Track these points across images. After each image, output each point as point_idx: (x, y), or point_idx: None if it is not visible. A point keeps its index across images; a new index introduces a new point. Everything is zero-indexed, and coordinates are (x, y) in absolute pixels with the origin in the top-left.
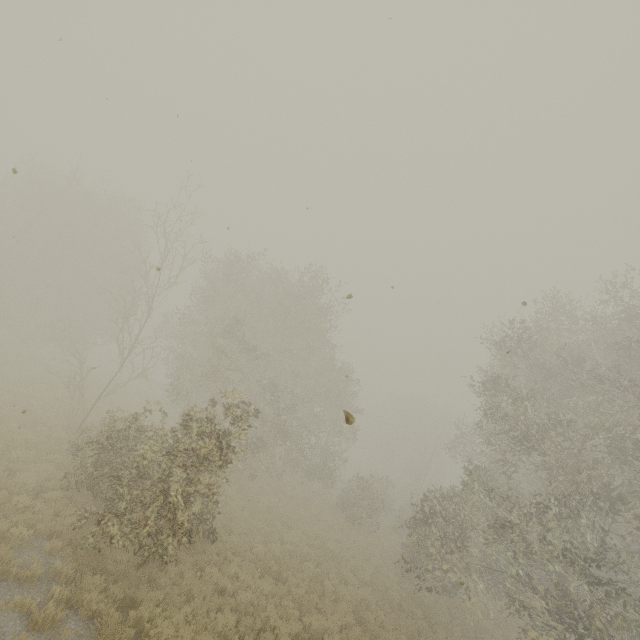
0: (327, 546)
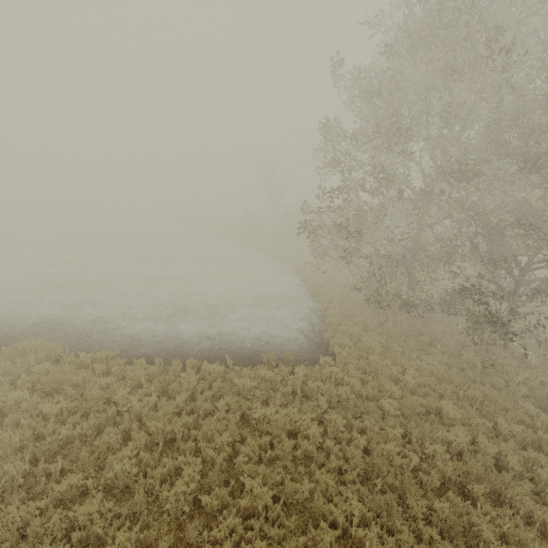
0: None
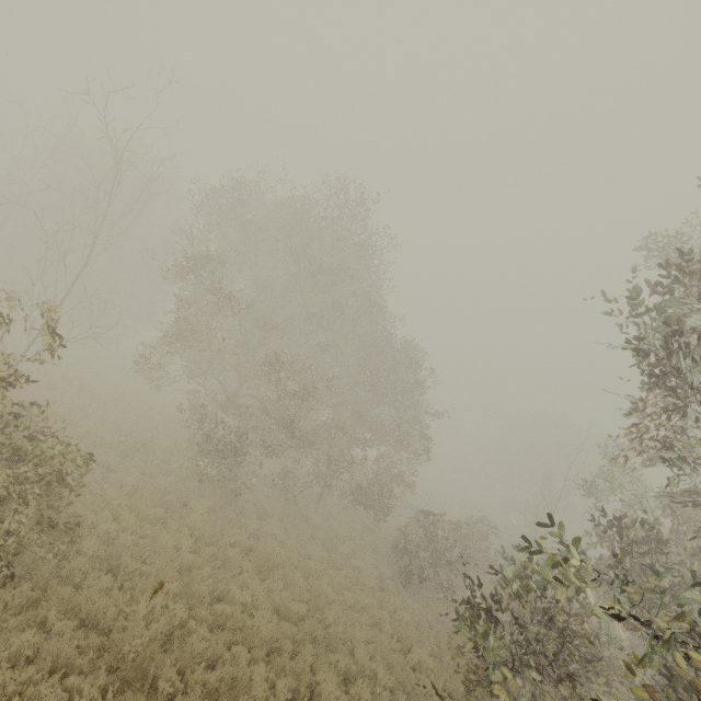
0: (322, 616)
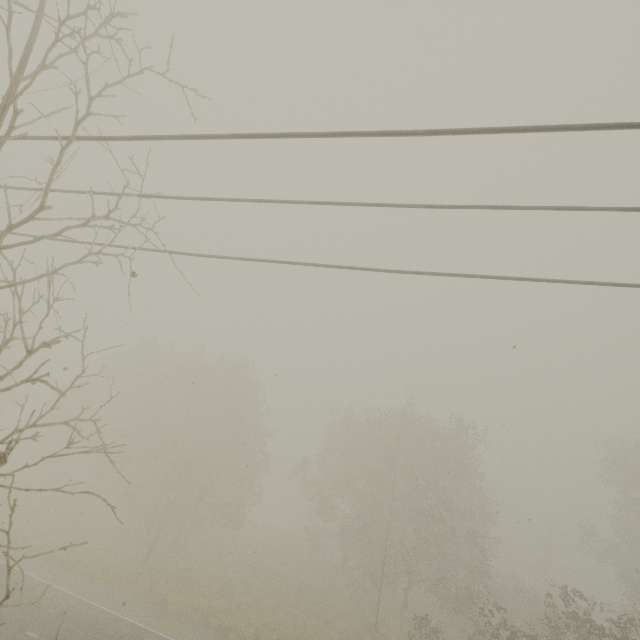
0: None
